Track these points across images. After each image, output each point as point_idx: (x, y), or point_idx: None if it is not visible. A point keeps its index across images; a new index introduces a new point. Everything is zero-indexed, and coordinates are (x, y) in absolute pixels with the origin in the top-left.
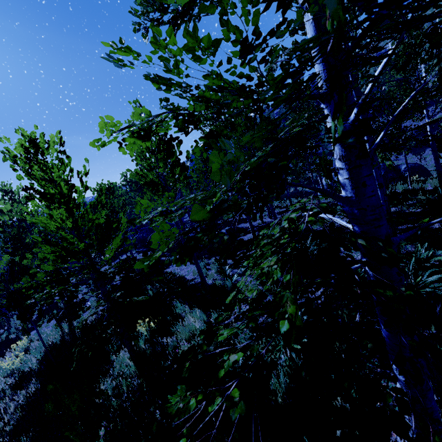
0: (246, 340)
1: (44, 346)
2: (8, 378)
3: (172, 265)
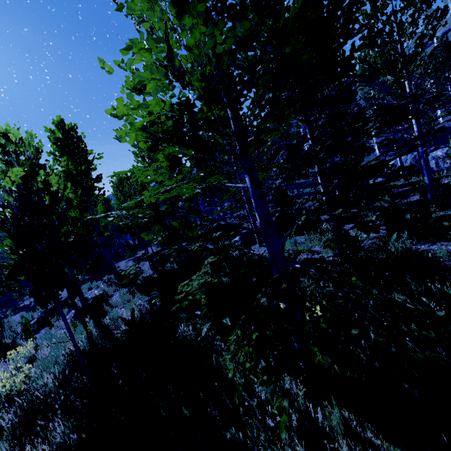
0: None
1: (77, 352)
2: (3, 413)
3: None
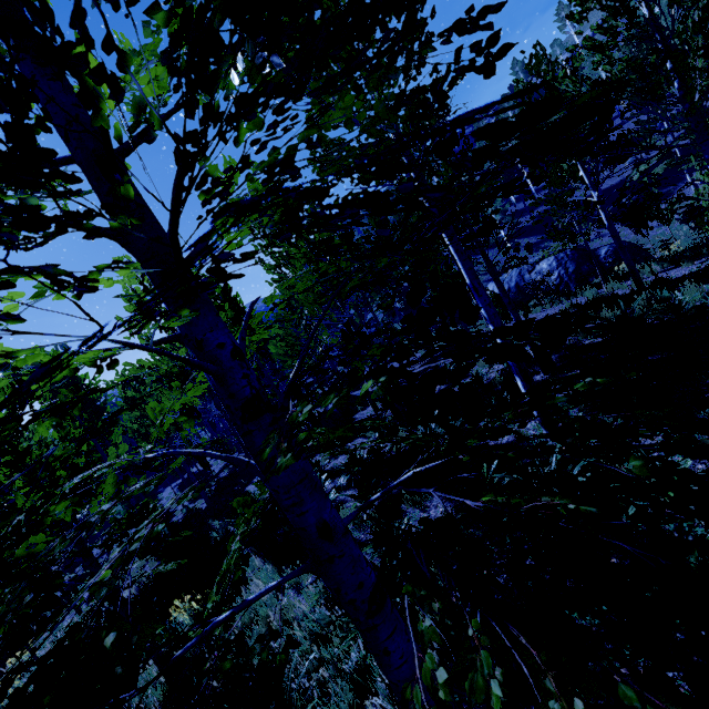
0: (319, 622)
1: None
2: None
3: (256, 477)
